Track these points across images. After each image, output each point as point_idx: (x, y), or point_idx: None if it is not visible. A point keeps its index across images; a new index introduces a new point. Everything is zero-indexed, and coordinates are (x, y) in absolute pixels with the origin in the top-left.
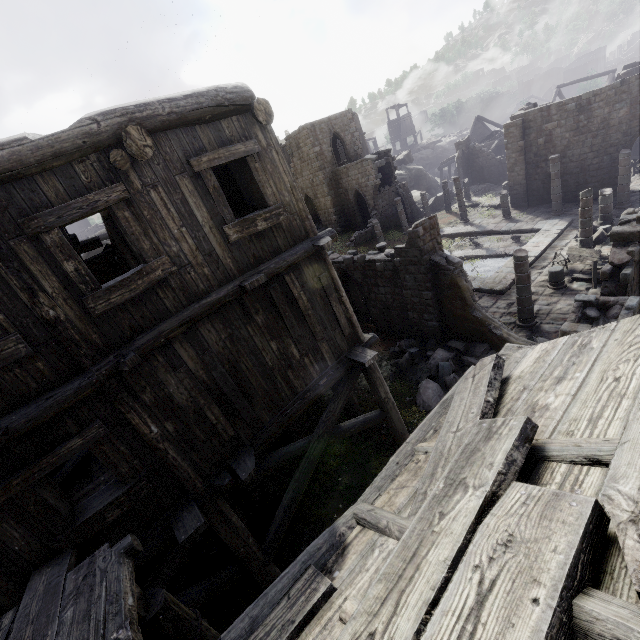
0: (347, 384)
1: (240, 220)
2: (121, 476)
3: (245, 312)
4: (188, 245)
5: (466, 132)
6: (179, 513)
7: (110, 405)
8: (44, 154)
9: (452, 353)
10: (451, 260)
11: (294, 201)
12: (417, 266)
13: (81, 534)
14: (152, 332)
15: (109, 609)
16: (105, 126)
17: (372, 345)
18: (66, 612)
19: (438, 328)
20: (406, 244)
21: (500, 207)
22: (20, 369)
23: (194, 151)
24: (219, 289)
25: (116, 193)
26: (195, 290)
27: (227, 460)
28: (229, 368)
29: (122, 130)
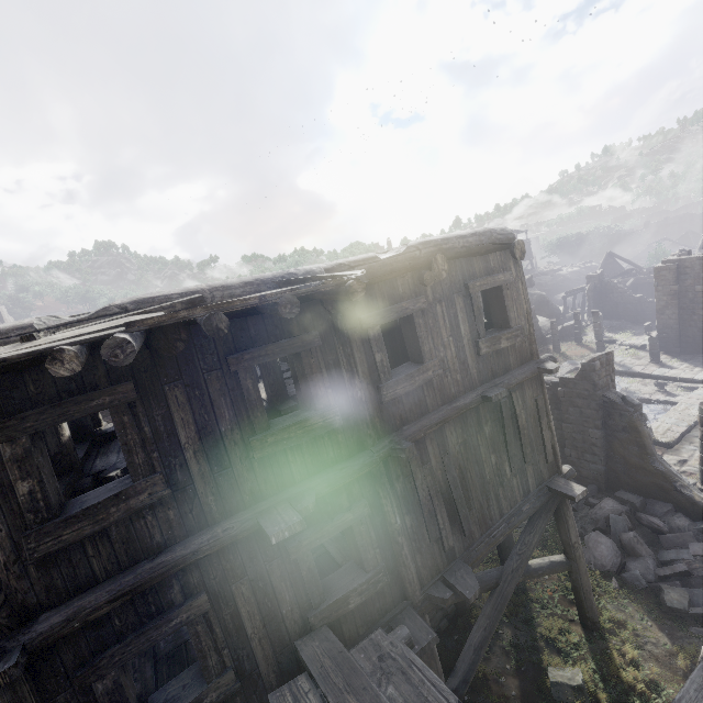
0: (543, 516)
1: (490, 337)
2: (366, 562)
3: (478, 421)
4: (451, 352)
5: (590, 264)
6: (400, 619)
7: (373, 487)
8: (386, 270)
9: (625, 506)
10: (630, 401)
11: (527, 325)
12: (586, 400)
13: (329, 614)
14: (416, 425)
15: (446, 695)
16: (424, 253)
17: (569, 478)
18: (386, 688)
19: (603, 473)
20: (576, 375)
21: (644, 348)
22: (328, 438)
23: (469, 276)
24: (465, 395)
25: (419, 304)
26: (448, 393)
27: (441, 572)
28: (458, 473)
29: (432, 257)
